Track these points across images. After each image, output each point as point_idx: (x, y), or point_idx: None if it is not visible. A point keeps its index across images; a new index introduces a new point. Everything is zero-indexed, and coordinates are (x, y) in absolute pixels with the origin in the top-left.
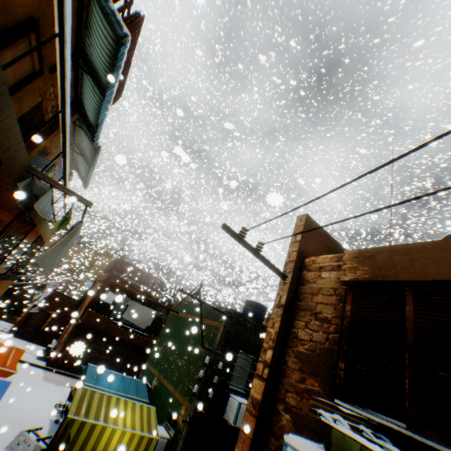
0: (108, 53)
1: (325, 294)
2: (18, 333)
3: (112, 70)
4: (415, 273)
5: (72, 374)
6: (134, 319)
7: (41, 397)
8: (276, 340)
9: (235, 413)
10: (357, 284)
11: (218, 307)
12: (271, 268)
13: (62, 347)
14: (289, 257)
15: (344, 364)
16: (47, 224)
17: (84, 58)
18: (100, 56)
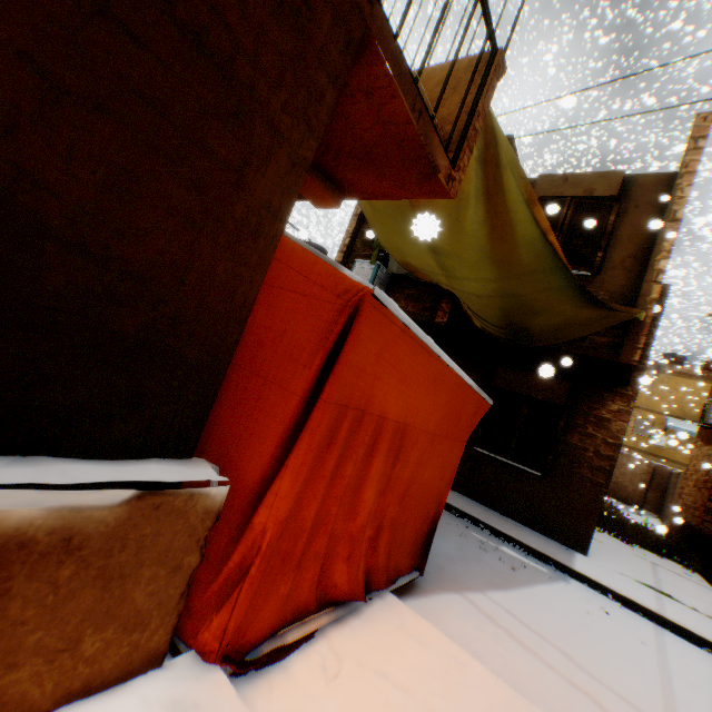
0: None
1: None
2: None
3: None
4: None
5: None
6: None
7: None
8: (352, 234)
9: None
10: None
11: None
12: None
13: None
14: None
15: None
16: None
17: None
18: None
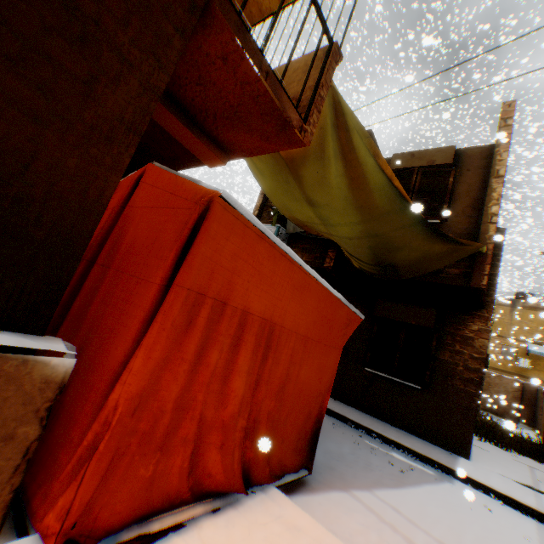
0: None
1: None
2: None
3: None
4: None
5: None
6: None
7: None
8: (260, 207)
9: None
10: None
11: None
12: None
13: None
14: None
15: None
16: None
17: None
18: None
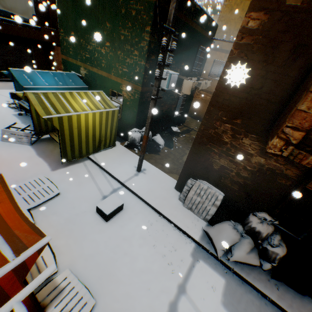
0: None
1: None
2: None
3: None
4: None
5: None
6: (11, 9)
7: None
8: None
9: (167, 82)
10: None
11: None
12: None
13: None
14: None
15: None
16: None
17: None
18: None
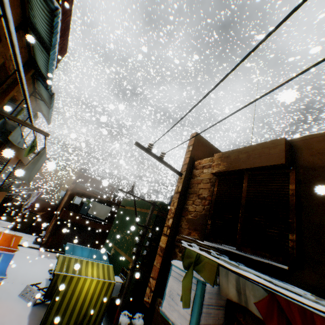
0: (47, 23)
1: (204, 183)
2: (18, 228)
3: (52, 35)
4: (249, 164)
5: (58, 252)
6: (96, 214)
7: (39, 266)
8: (175, 213)
9: None
10: (220, 174)
11: (150, 200)
12: (171, 169)
13: (49, 235)
14: (184, 161)
15: (210, 222)
16: (24, 151)
17: (31, 27)
18: (42, 25)
